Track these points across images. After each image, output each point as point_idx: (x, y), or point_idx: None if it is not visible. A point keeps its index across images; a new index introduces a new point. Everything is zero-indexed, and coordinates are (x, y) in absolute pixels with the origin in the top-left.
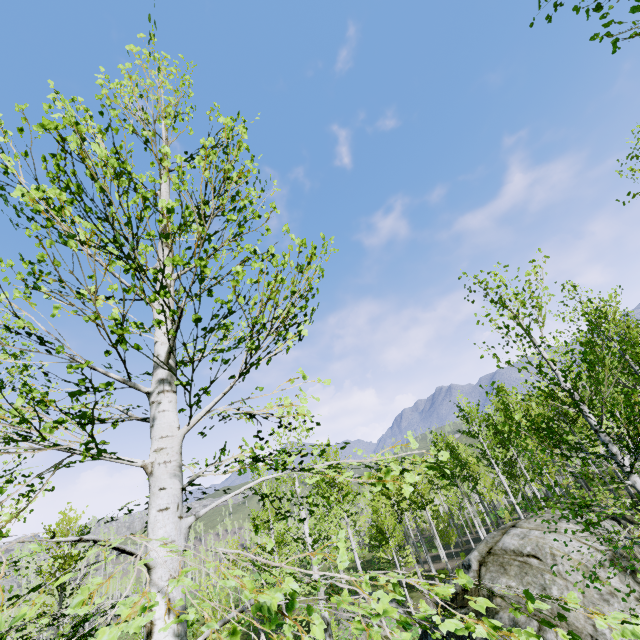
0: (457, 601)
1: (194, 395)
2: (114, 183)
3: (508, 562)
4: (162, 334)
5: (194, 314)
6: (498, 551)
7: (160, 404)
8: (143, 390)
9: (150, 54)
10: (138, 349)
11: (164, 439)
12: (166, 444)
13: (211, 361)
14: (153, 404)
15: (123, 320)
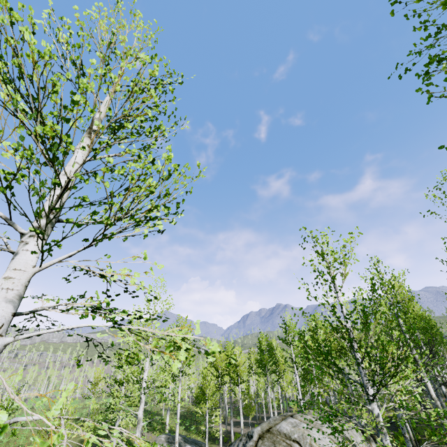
0: None
1: (46, 243)
2: (35, 66)
3: (279, 441)
4: (55, 195)
5: (54, 178)
6: (275, 431)
7: (27, 244)
8: (19, 230)
9: (118, 1)
10: (3, 192)
11: (16, 271)
12: (16, 275)
13: (65, 221)
14: (22, 243)
15: (17, 172)
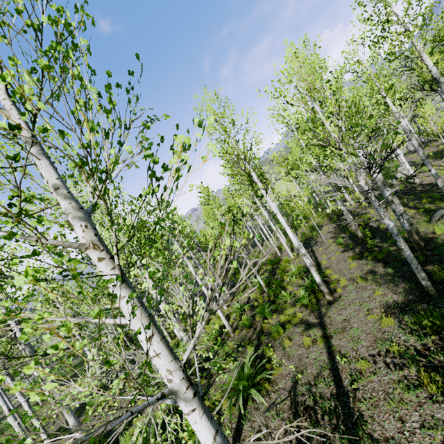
0: None
1: None
2: None
3: None
4: None
5: None
6: None
7: None
8: None
9: None
10: None
11: None
12: None
13: None
14: None
15: None
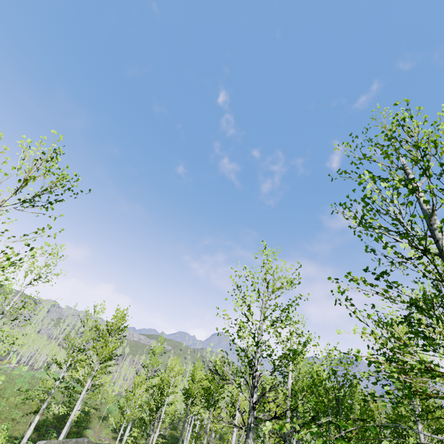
0: None
1: None
2: None
3: None
4: None
5: None
6: None
7: None
8: None
9: None
10: None
11: None
12: None
13: None
14: None
15: None
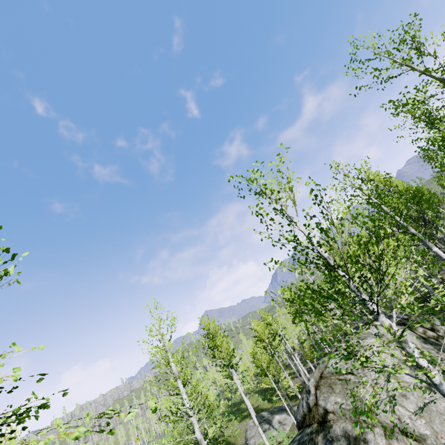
0: (306, 420)
1: None
2: None
3: (334, 382)
4: None
5: None
6: (326, 374)
7: None
8: None
9: None
10: None
11: None
12: None
13: None
14: None
15: None
